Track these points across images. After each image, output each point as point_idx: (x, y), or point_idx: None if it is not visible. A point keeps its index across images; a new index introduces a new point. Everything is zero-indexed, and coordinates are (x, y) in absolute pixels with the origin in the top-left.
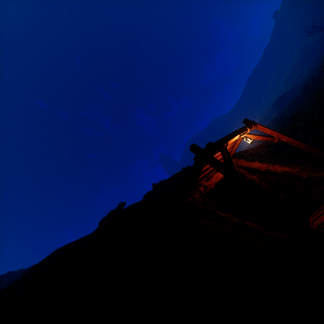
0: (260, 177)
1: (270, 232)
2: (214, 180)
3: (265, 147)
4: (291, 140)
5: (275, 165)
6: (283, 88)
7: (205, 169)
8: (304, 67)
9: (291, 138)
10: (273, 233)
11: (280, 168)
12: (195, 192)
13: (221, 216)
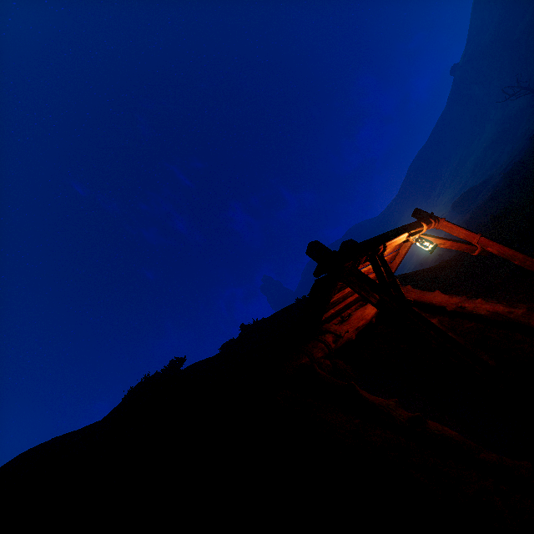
0: (444, 322)
1: (489, 453)
2: (356, 324)
3: (449, 267)
4: (508, 251)
5: (474, 299)
6: (469, 180)
7: (338, 299)
8: (503, 148)
9: (508, 247)
10: (497, 457)
11: (485, 305)
12: (315, 344)
13: (372, 403)
